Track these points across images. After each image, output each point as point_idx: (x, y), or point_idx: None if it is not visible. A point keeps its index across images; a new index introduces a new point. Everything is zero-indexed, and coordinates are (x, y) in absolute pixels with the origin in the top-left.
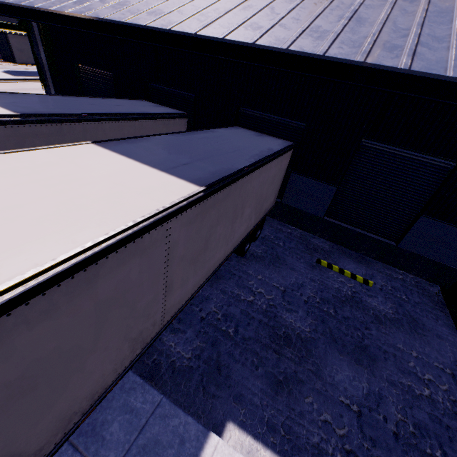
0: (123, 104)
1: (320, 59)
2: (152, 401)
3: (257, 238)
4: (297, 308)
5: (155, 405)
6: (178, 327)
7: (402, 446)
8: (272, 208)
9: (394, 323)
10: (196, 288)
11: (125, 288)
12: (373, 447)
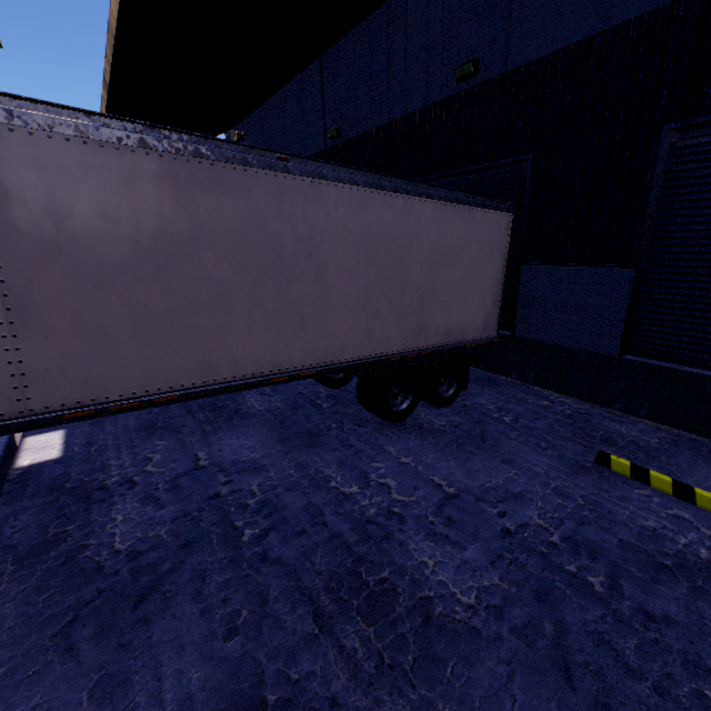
0: None
1: None
2: None
3: (447, 402)
4: (467, 538)
5: None
6: (159, 496)
7: None
8: (485, 342)
9: None
10: (162, 386)
11: None
12: None
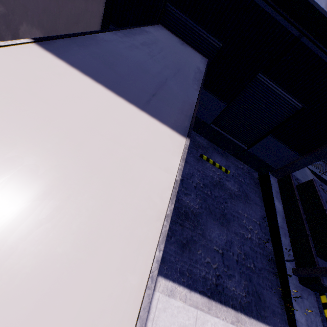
0: None
1: None
2: None
3: None
4: (190, 192)
5: None
6: None
7: (239, 266)
8: None
9: (238, 198)
10: None
11: None
12: (228, 270)
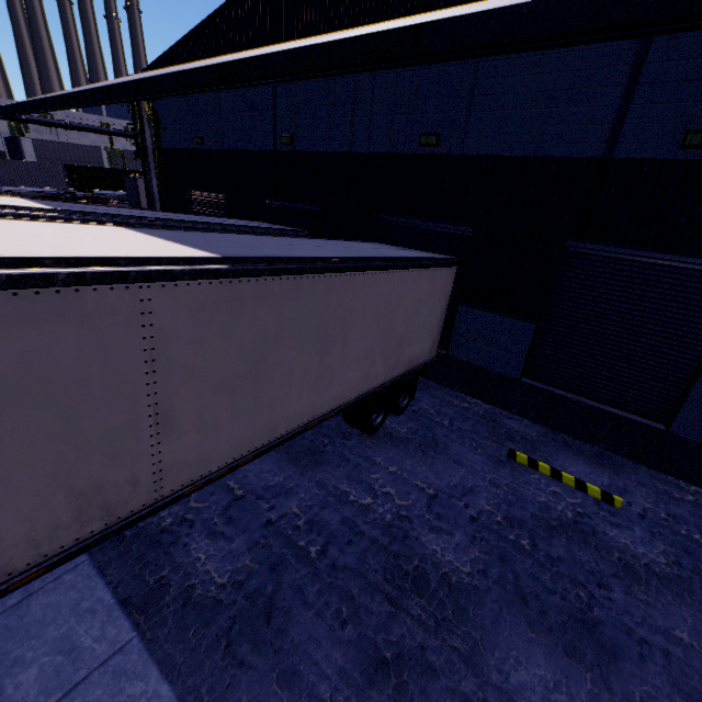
0: (220, 220)
1: (360, 36)
2: (113, 640)
3: (403, 411)
4: (453, 527)
5: (115, 648)
6: (222, 530)
7: None
8: (429, 362)
9: (670, 585)
10: (244, 451)
11: (44, 372)
12: None
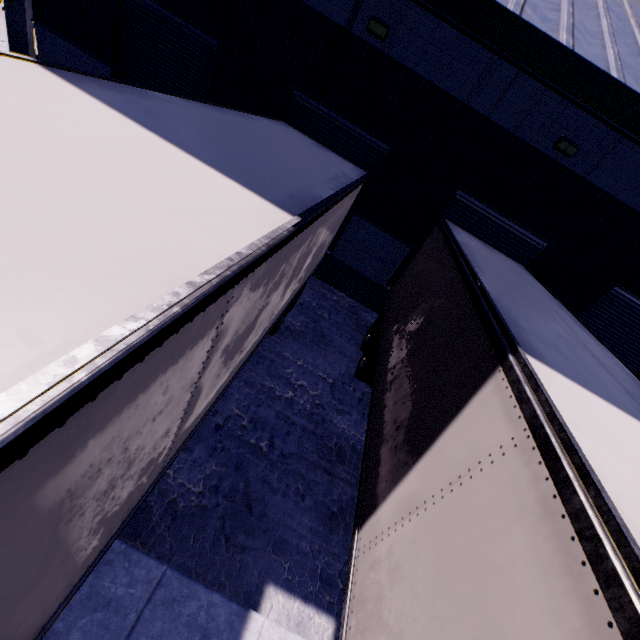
0: (293, 142)
1: None
2: None
3: None
4: None
5: None
6: None
7: None
8: None
9: None
10: None
11: None
12: None
